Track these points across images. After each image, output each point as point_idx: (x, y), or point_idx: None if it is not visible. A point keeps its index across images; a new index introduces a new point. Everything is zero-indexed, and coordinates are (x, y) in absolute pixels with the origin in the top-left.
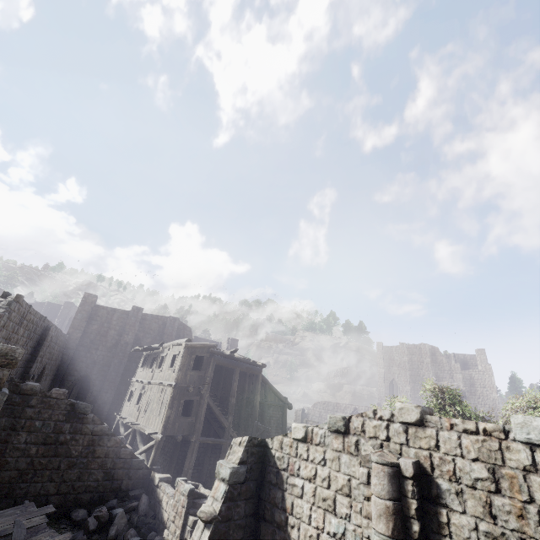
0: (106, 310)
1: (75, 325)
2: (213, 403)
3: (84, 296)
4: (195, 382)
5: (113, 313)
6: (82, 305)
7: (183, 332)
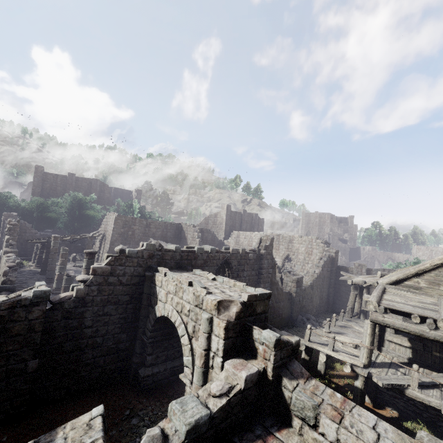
0: (233, 213)
1: (226, 223)
2: None
3: (227, 207)
4: None
5: (236, 214)
6: (227, 212)
7: (258, 220)
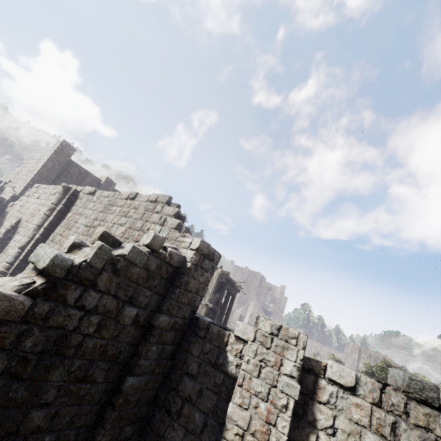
0: (79, 169)
1: (43, 173)
2: (216, 319)
3: (62, 144)
4: (214, 302)
5: (85, 176)
6: (56, 153)
7: None
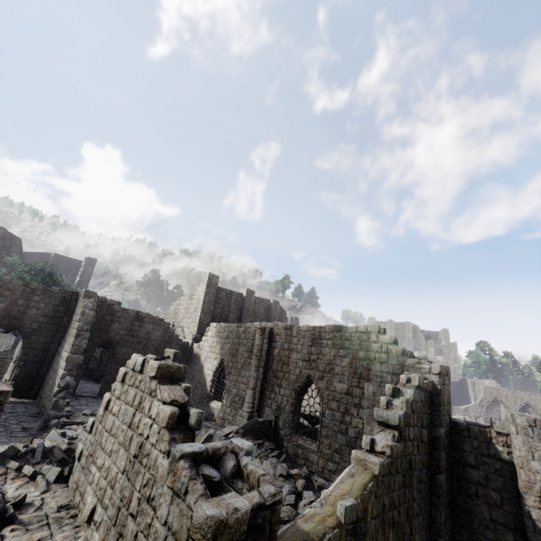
0: (225, 292)
1: (205, 309)
2: None
3: (209, 277)
4: None
5: (231, 296)
6: (208, 286)
7: (281, 315)
